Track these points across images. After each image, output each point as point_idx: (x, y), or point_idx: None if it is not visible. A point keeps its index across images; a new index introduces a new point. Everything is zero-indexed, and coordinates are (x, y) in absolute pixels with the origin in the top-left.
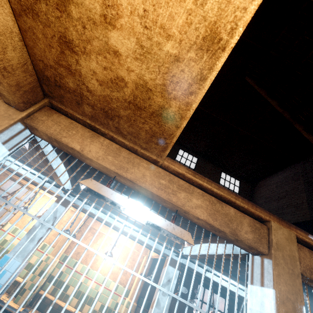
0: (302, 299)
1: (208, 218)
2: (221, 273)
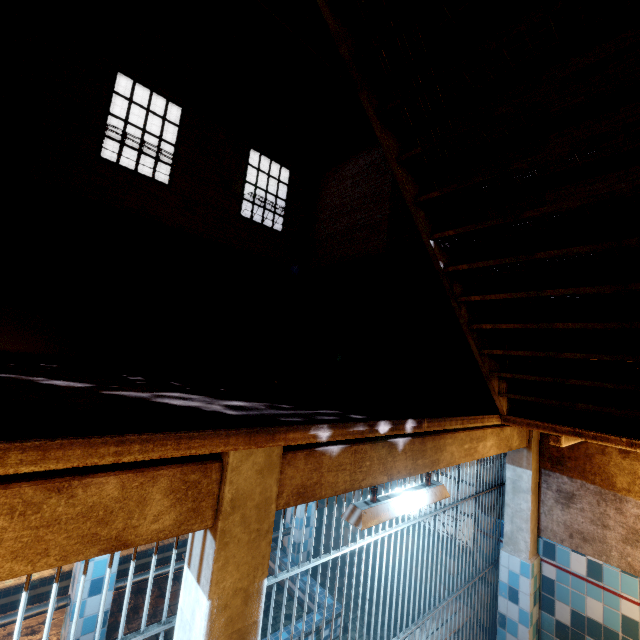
0: (266, 568)
1: (7, 572)
2: (132, 561)
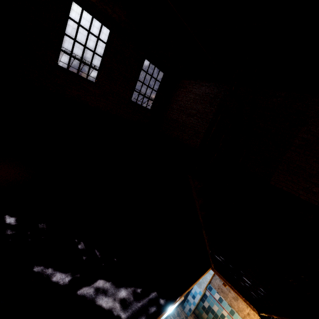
0: None
1: None
2: None
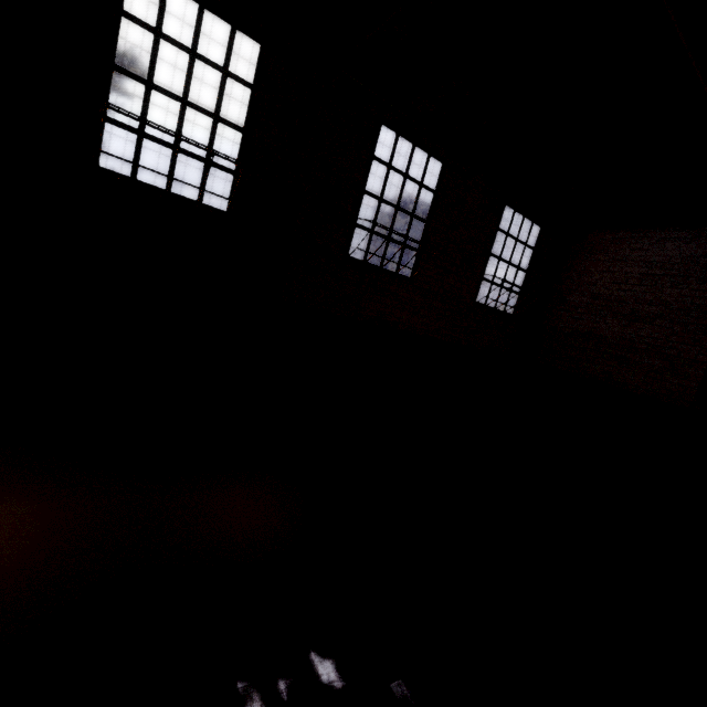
0: None
1: None
2: None
